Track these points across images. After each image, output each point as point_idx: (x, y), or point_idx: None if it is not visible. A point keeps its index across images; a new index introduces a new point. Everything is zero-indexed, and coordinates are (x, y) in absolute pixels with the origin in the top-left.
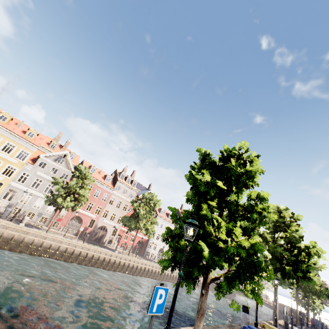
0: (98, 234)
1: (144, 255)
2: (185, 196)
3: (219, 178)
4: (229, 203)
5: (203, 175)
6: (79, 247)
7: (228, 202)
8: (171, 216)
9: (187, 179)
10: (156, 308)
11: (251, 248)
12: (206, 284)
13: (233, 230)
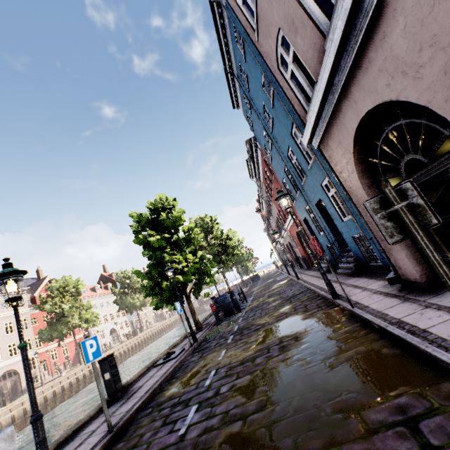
0: (6, 388)
1: None
2: (149, 256)
3: (160, 230)
4: (175, 243)
5: (150, 235)
6: (4, 414)
7: (174, 242)
8: (140, 277)
9: (137, 243)
10: (180, 311)
11: (200, 260)
12: (188, 297)
13: (186, 257)
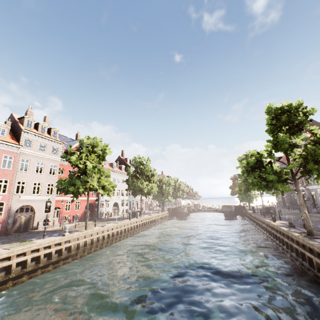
0: (20, 220)
1: (99, 217)
2: None
3: None
4: None
5: None
6: None
7: None
8: None
9: None
10: None
11: None
12: None
13: None
